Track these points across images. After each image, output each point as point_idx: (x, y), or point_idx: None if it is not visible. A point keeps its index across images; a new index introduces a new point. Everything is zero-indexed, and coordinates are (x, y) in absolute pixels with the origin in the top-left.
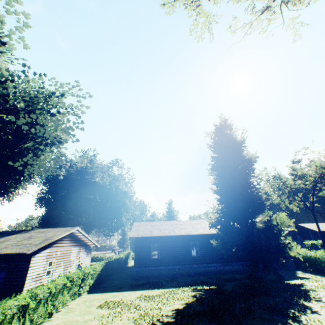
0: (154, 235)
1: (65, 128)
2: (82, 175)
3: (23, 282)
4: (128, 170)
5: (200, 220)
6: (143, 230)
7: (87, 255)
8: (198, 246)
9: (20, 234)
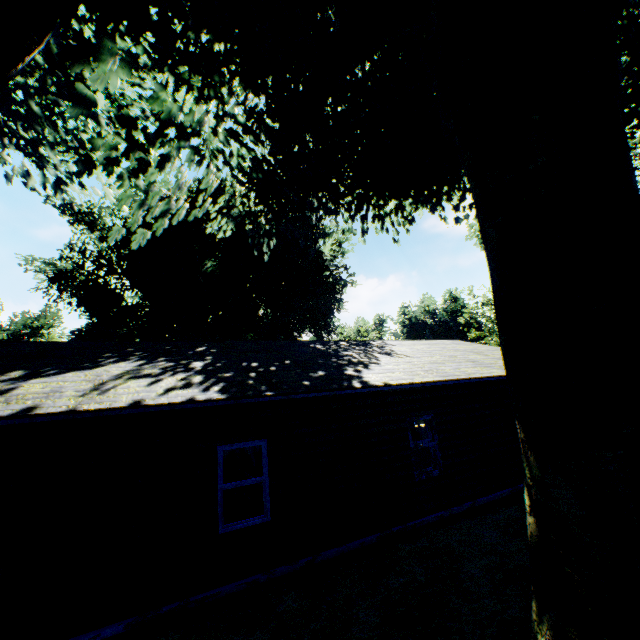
0: None
1: None
2: None
3: None
4: None
5: None
6: None
7: None
8: None
9: (402, 347)
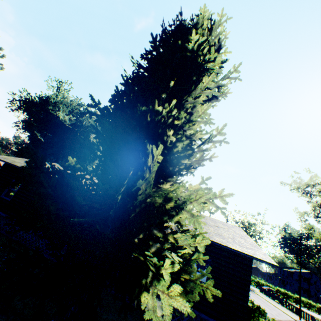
0: (13, 163)
1: None
2: (45, 104)
3: None
4: None
5: None
6: None
7: None
8: None
9: None
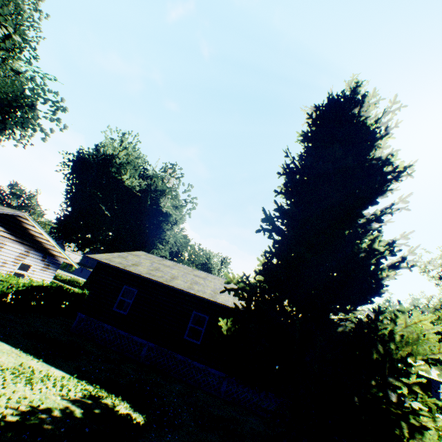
0: (128, 269)
1: (6, 12)
2: (106, 165)
3: None
4: (189, 189)
5: None
6: (129, 259)
7: (44, 268)
8: (206, 324)
9: None
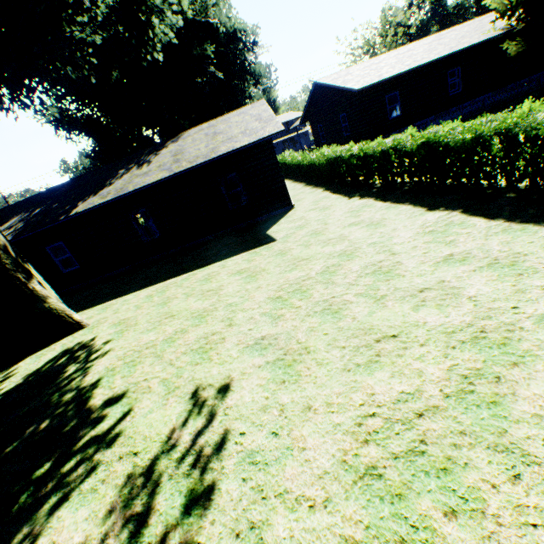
0: (398, 73)
1: None
2: None
3: (280, 184)
4: None
5: (432, 37)
6: (360, 78)
7: None
8: (460, 74)
9: (177, 144)
